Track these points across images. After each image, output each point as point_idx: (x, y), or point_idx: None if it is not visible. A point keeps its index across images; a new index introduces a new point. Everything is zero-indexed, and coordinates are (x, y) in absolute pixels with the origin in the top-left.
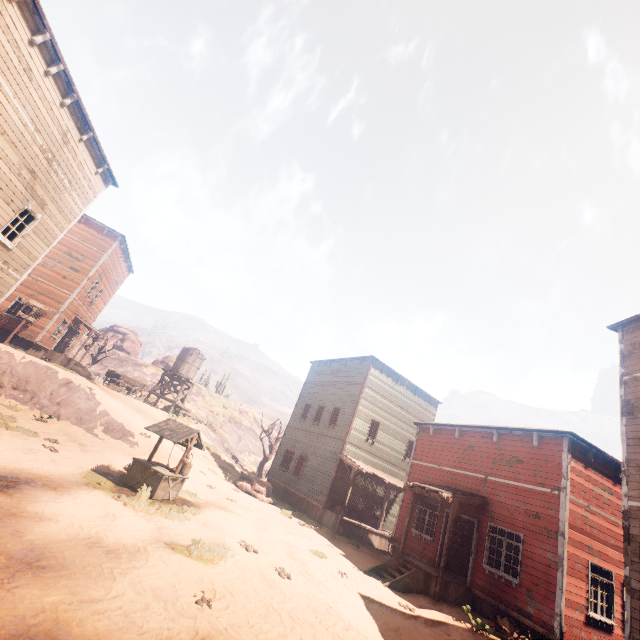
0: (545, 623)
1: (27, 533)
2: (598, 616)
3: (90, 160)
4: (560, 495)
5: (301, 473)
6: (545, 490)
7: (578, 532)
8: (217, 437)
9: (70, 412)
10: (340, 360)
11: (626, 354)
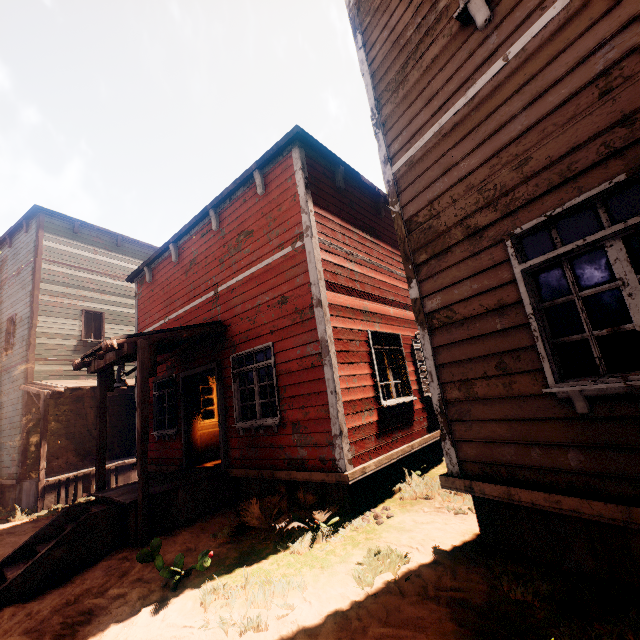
0: (325, 461)
1: None
2: (394, 401)
3: None
4: (305, 243)
5: None
6: (286, 252)
7: (345, 294)
8: None
9: None
10: (3, 243)
11: None
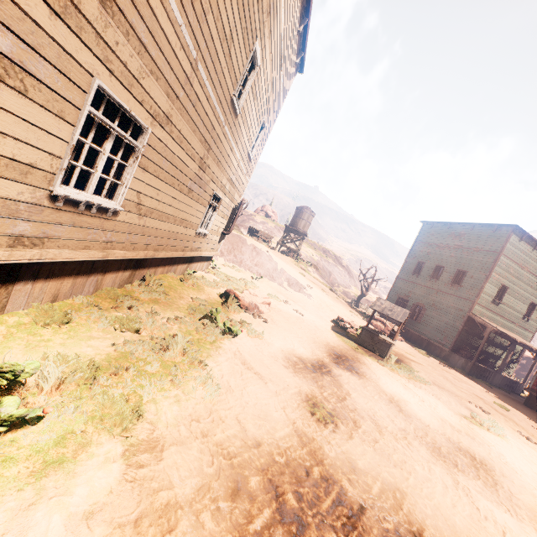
0: None
1: (423, 420)
2: None
3: (295, 52)
4: None
5: (419, 319)
6: None
7: None
8: (320, 275)
9: (264, 271)
10: (463, 224)
11: None
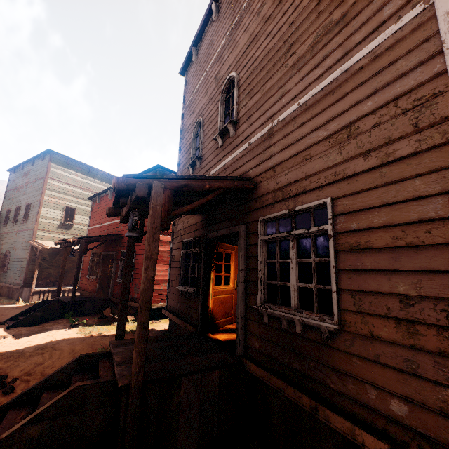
0: None
1: None
2: None
3: None
4: None
5: (6, 268)
6: None
7: (168, 235)
8: None
9: None
10: (29, 162)
11: (186, 91)
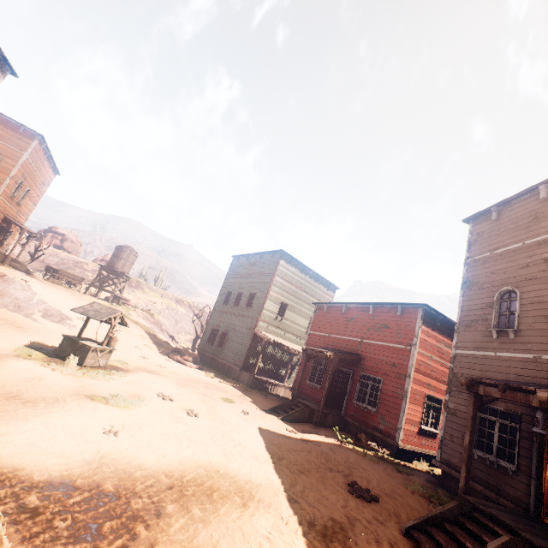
0: (390, 435)
1: None
2: (428, 428)
3: None
4: (411, 349)
5: (224, 345)
6: (402, 347)
7: (421, 374)
8: (155, 321)
9: (7, 301)
10: (256, 254)
11: (472, 242)
